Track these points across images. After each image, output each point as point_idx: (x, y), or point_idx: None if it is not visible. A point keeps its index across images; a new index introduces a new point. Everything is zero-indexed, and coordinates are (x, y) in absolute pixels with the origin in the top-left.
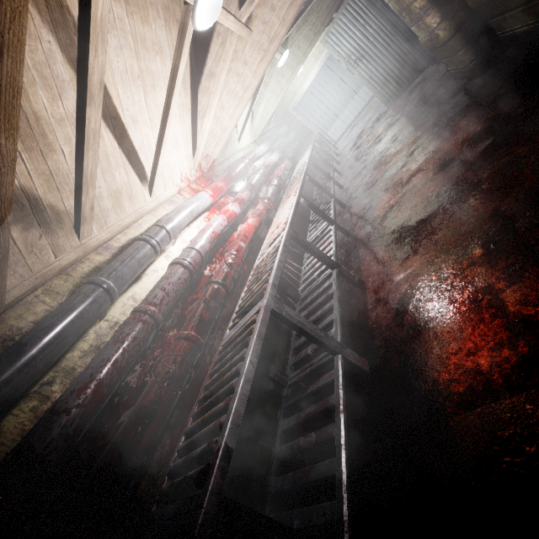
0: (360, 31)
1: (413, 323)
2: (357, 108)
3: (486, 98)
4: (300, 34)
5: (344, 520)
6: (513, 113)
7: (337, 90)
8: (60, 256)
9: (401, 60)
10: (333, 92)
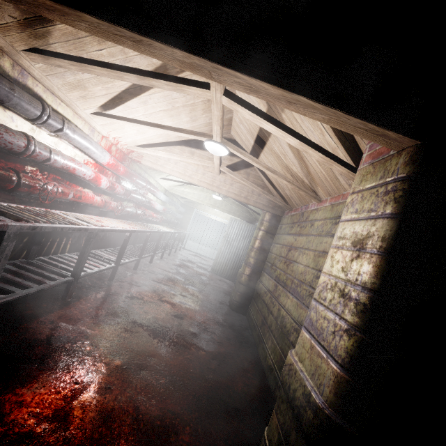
0: (241, 238)
1: (36, 354)
2: (209, 254)
3: (220, 318)
4: (231, 204)
5: None
6: (213, 334)
7: (216, 237)
8: None
9: (234, 266)
10: (215, 236)
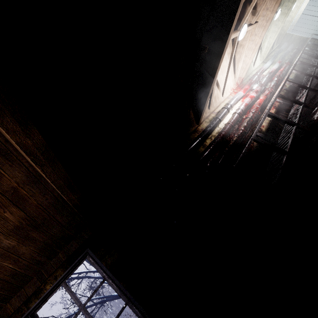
0: None
1: None
2: None
3: None
4: None
5: (287, 148)
6: None
7: None
8: (206, 114)
9: None
10: None
